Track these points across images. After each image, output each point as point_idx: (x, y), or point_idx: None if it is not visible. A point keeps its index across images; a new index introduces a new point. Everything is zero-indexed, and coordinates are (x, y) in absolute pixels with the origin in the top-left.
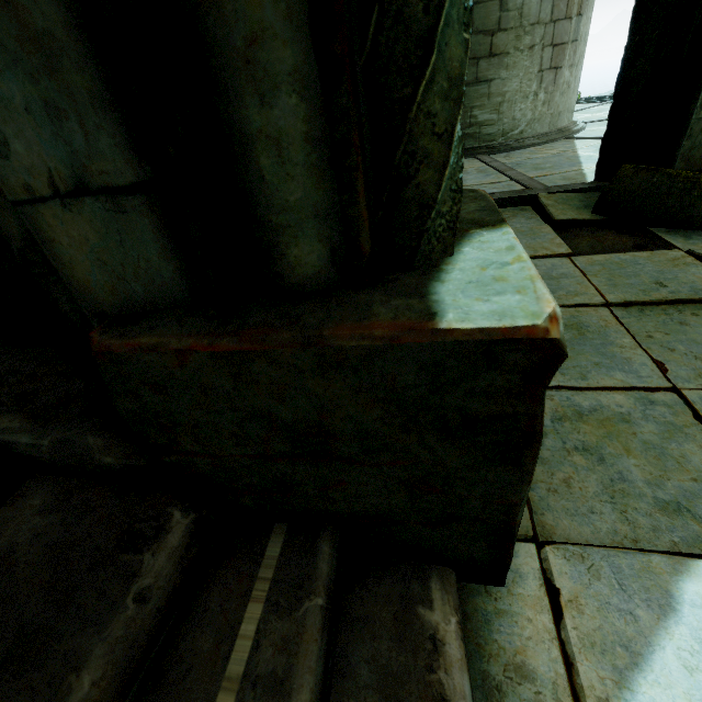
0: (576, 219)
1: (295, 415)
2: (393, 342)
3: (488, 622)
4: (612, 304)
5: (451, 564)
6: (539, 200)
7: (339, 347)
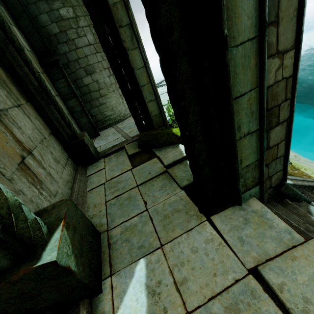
0: (134, 153)
1: (15, 294)
2: (24, 274)
3: (97, 306)
4: (138, 185)
5: (84, 298)
6: (125, 148)
7: (14, 280)
